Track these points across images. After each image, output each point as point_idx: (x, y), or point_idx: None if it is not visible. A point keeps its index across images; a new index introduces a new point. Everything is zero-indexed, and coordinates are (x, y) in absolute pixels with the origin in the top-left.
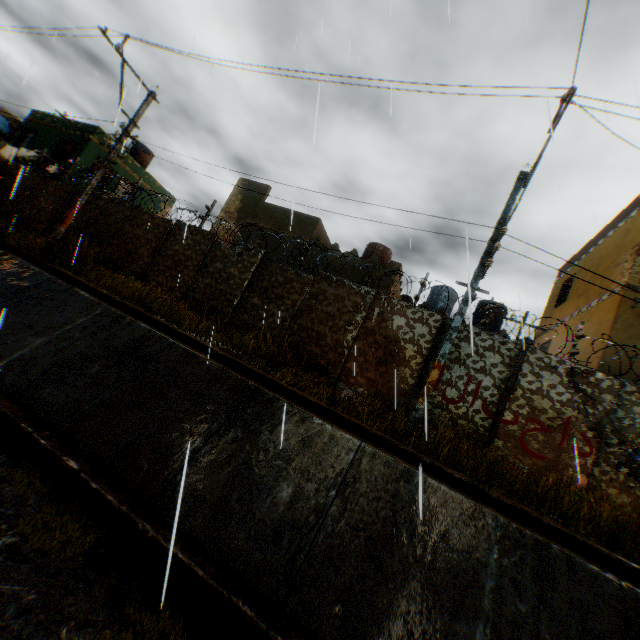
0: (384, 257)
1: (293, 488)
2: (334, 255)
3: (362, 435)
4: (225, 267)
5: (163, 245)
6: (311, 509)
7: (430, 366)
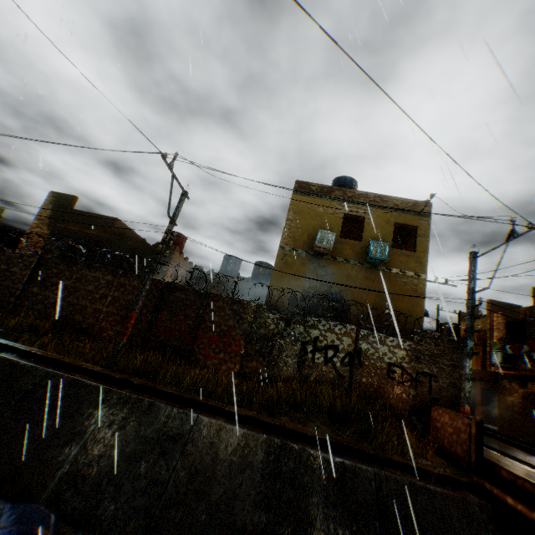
0: (178, 240)
1: None
2: (128, 245)
3: (65, 367)
4: (10, 267)
5: None
6: None
7: (157, 315)
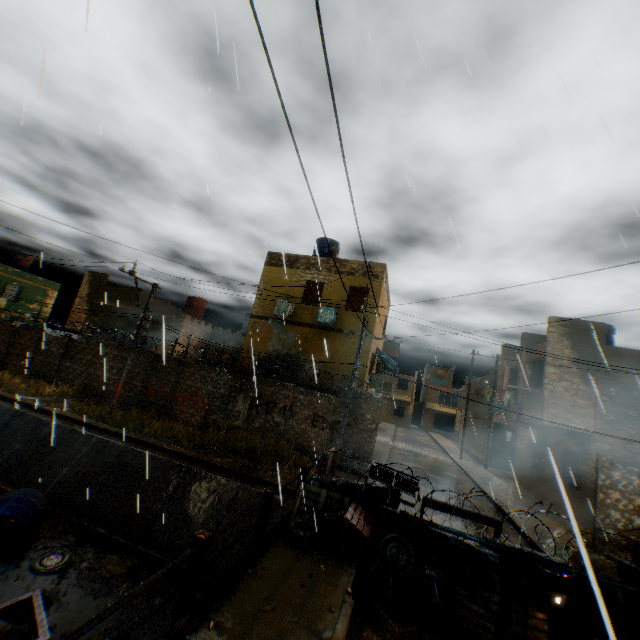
0: (197, 304)
1: (23, 445)
2: (148, 316)
3: (72, 421)
4: (51, 348)
5: (16, 341)
6: (27, 450)
7: (148, 380)
